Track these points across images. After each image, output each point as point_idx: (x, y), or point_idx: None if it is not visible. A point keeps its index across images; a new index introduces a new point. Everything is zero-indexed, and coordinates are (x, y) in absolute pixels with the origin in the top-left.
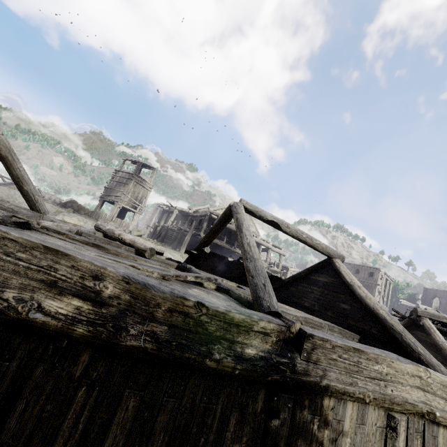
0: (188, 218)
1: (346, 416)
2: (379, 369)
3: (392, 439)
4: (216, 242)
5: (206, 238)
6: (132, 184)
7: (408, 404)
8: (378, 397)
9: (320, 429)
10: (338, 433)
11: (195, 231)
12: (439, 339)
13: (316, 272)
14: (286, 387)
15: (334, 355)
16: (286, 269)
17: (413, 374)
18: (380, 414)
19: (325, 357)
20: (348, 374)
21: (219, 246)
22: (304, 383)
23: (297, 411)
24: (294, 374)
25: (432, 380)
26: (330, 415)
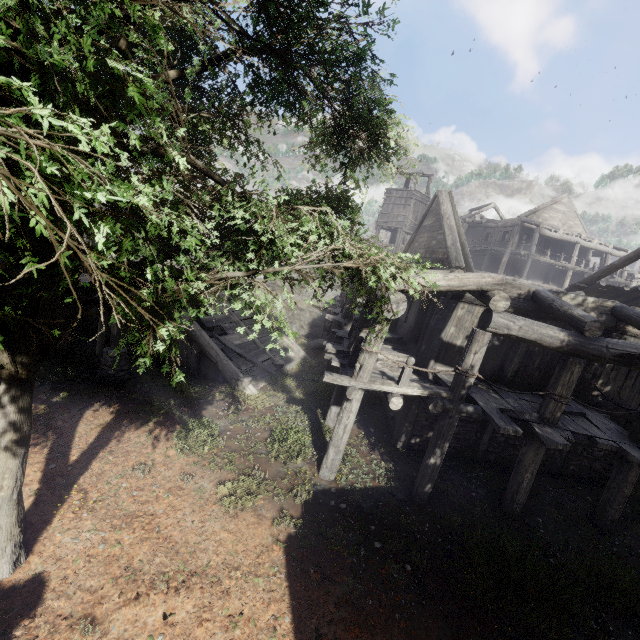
0: (479, 230)
1: None
2: None
3: None
4: (538, 259)
5: (603, 273)
6: (412, 204)
7: None
8: None
9: None
10: None
11: (500, 247)
12: None
13: None
14: None
15: None
16: (628, 277)
17: None
18: None
19: None
20: None
21: (534, 262)
22: None
23: None
24: None
25: None
26: None
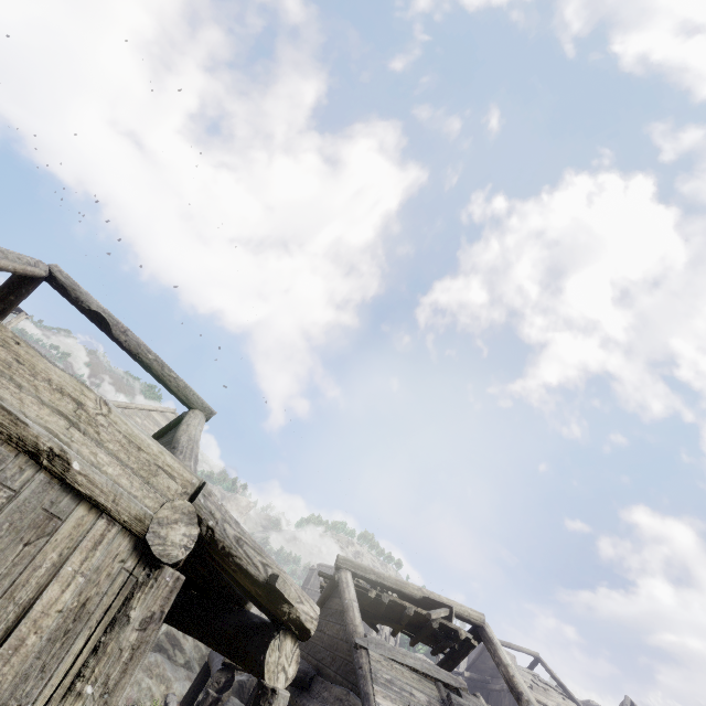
0: None
1: None
2: None
3: None
4: None
5: None
6: None
7: (0, 409)
8: None
9: None
10: None
11: None
12: (348, 595)
13: (163, 436)
14: None
15: None
16: None
17: (62, 389)
18: None
19: None
20: None
21: None
22: None
23: None
24: None
25: (108, 423)
26: None
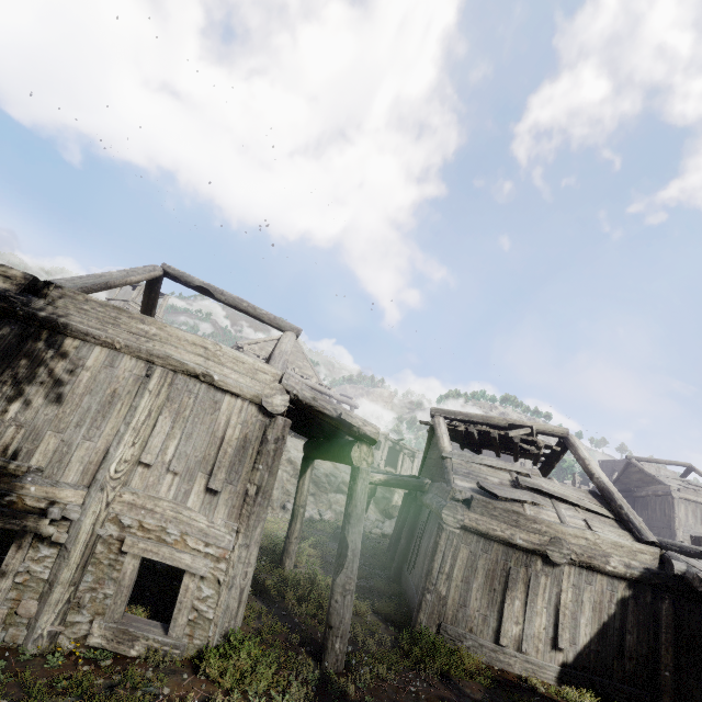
0: None
1: (90, 356)
2: (145, 329)
3: (145, 383)
4: None
5: None
6: None
7: (173, 360)
8: (131, 345)
9: (55, 359)
10: (77, 367)
11: None
12: (439, 431)
13: None
14: (16, 316)
15: (86, 306)
16: None
17: (194, 343)
18: (139, 365)
19: (74, 306)
20: (101, 324)
21: None
22: (37, 316)
23: (30, 341)
24: (26, 306)
25: (223, 354)
26: (70, 352)
